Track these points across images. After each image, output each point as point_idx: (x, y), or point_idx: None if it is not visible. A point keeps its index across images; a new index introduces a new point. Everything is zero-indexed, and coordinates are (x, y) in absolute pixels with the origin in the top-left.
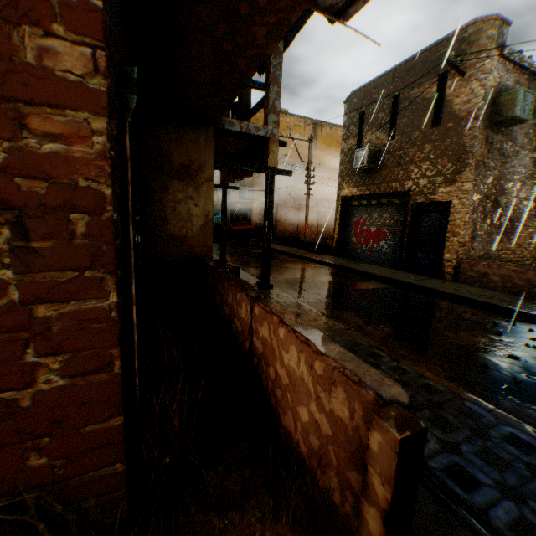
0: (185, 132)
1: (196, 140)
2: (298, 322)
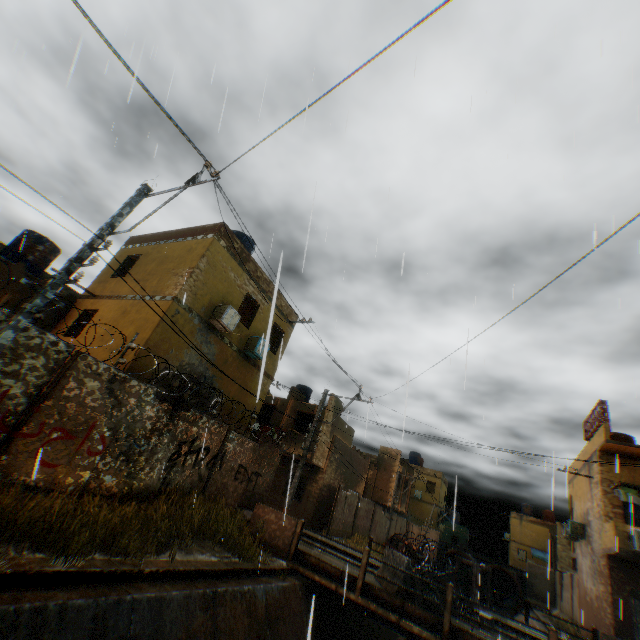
0: None
1: None
2: None
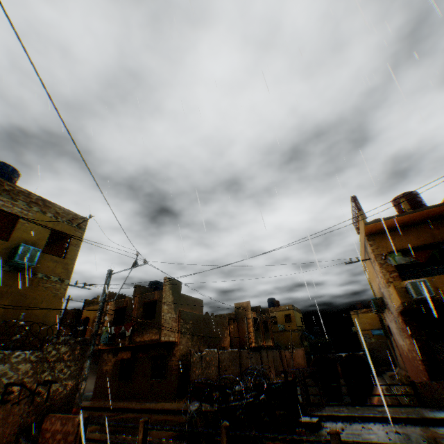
0: None
1: None
2: None
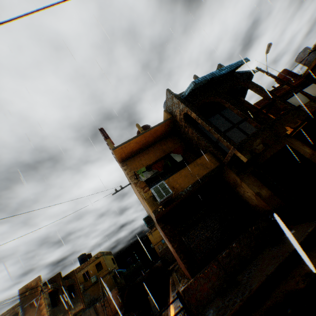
0: (225, 173)
1: (227, 173)
2: (201, 271)
